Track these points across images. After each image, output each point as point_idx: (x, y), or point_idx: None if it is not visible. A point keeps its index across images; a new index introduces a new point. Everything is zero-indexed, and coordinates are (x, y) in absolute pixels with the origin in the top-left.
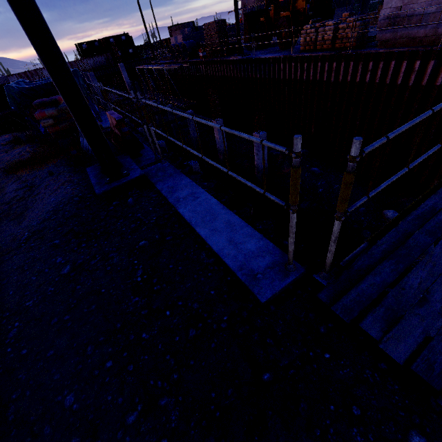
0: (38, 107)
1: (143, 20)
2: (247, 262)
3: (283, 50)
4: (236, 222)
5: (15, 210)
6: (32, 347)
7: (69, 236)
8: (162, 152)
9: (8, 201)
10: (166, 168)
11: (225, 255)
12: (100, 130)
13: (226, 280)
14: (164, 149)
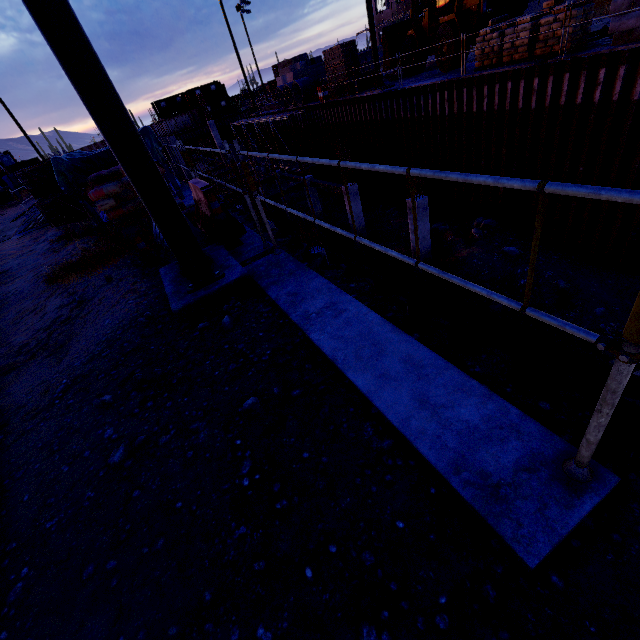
0: (94, 184)
1: (239, 59)
2: (469, 453)
3: (446, 72)
4: (425, 358)
5: (55, 340)
6: (44, 633)
7: (127, 386)
8: (274, 237)
9: (48, 325)
10: (283, 262)
11: (415, 433)
12: (177, 207)
13: (428, 493)
14: (276, 231)
